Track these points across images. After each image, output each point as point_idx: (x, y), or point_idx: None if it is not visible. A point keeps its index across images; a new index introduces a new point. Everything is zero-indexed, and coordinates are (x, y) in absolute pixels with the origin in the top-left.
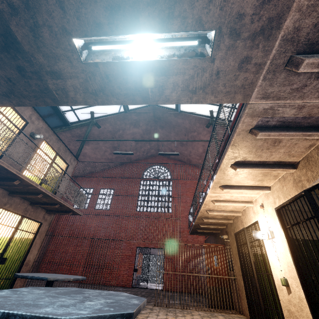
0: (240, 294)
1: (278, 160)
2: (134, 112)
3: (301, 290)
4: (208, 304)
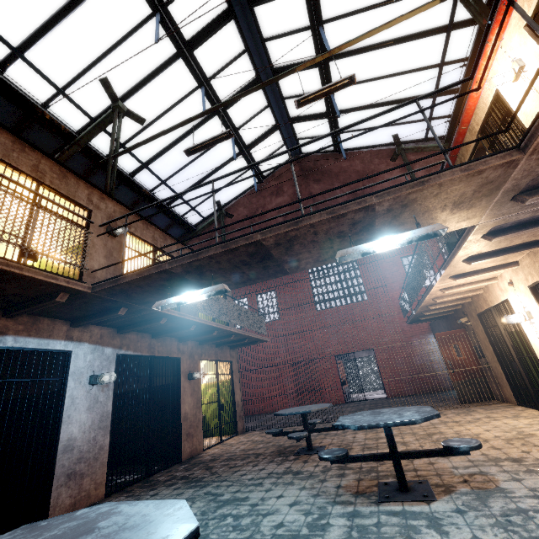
0: (500, 382)
1: (521, 242)
2: (272, 177)
3: None
4: (458, 401)
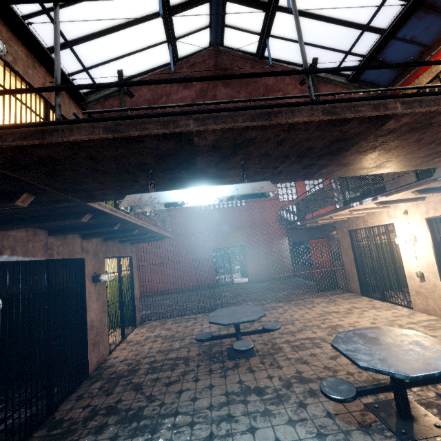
0: (349, 279)
1: None
2: (186, 62)
3: (439, 281)
4: (311, 289)
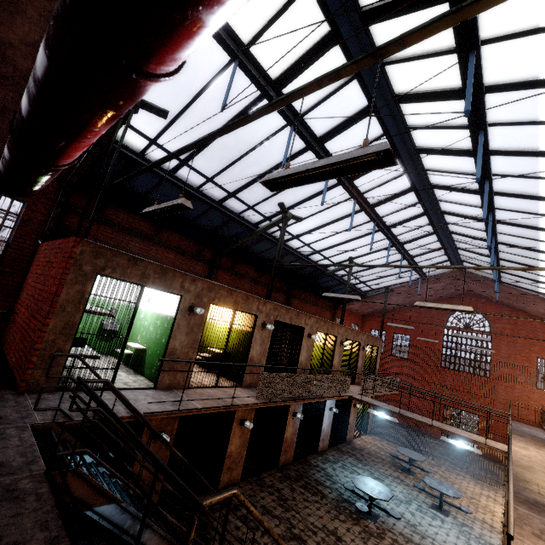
0: None
1: None
2: (434, 277)
3: None
4: None
